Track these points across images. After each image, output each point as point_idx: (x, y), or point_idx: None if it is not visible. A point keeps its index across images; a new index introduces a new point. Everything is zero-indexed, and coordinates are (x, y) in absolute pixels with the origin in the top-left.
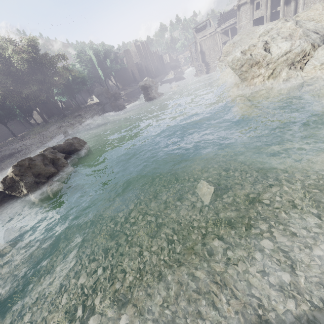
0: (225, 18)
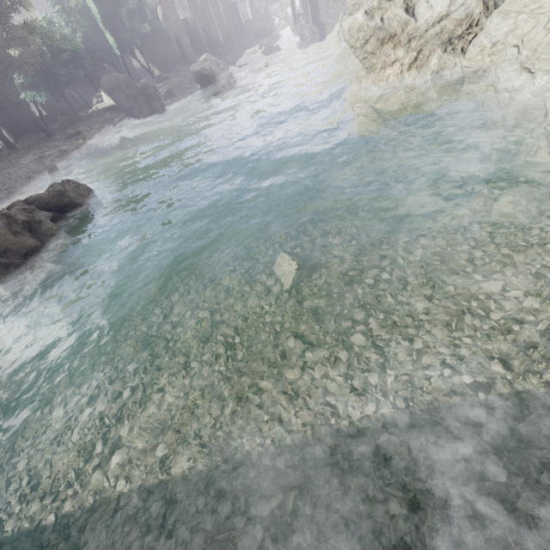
0: None
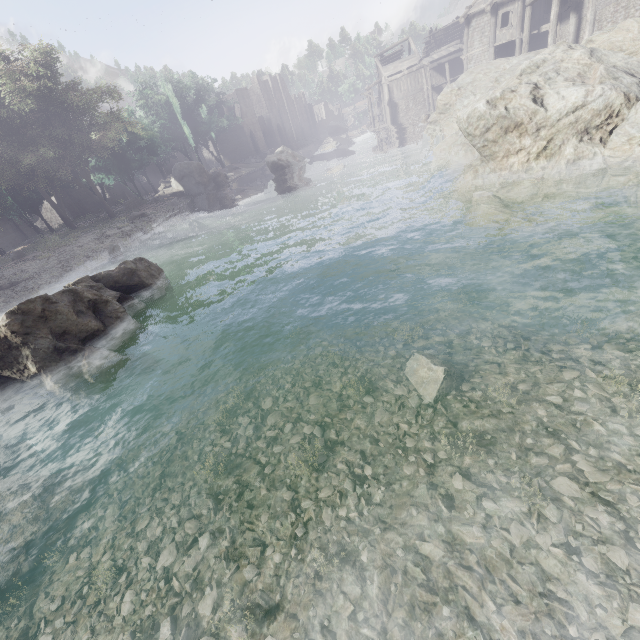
0: (438, 40)
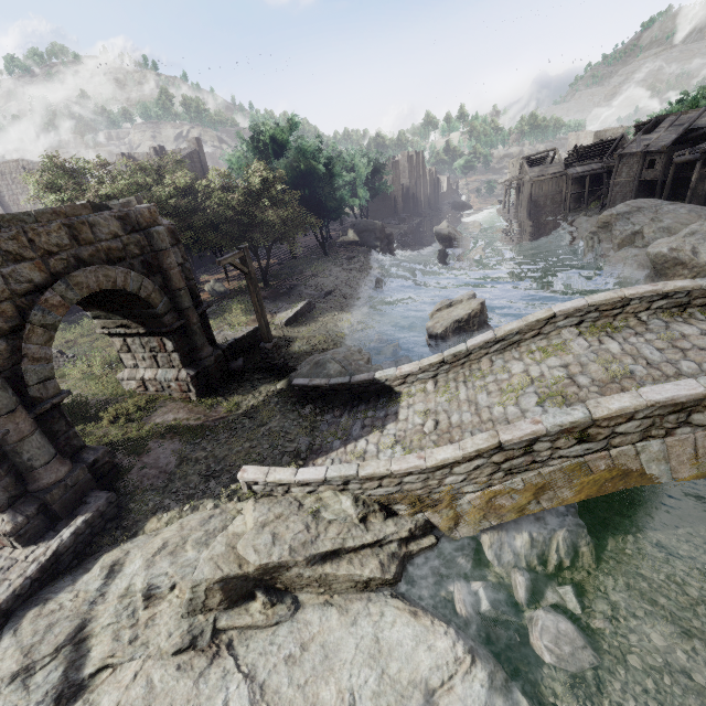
0: (580, 154)
